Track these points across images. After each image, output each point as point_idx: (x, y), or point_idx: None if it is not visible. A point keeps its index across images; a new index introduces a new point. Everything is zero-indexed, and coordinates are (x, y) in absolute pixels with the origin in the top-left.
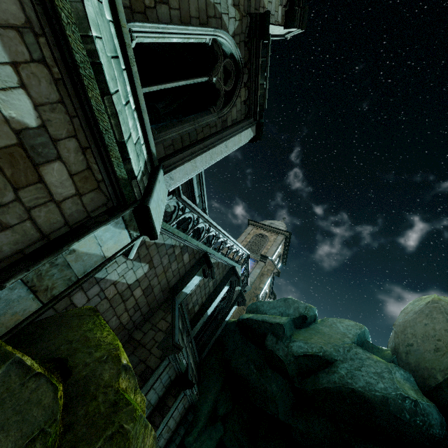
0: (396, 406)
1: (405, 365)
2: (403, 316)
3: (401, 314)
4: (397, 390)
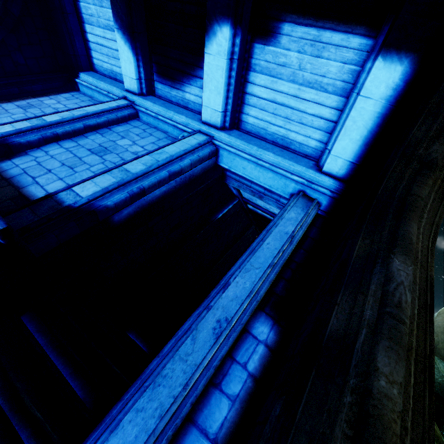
0: (441, 388)
1: (443, 358)
2: (442, 320)
3: (438, 317)
4: (443, 377)
